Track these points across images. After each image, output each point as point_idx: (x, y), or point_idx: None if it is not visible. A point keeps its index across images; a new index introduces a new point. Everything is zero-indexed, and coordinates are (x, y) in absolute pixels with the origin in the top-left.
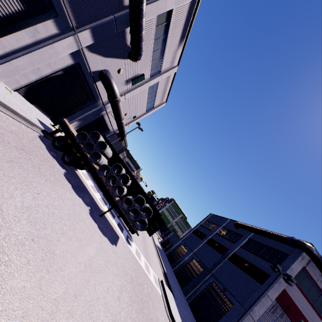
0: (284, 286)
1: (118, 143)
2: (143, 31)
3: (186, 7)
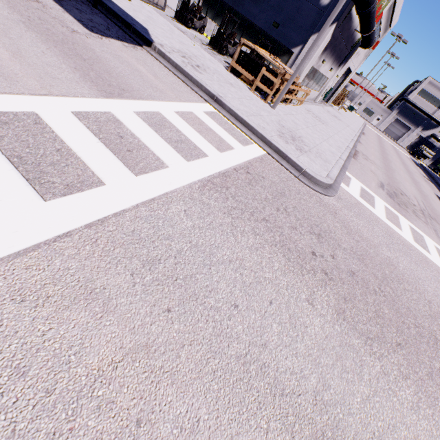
0: None
1: None
2: (434, 118)
3: None
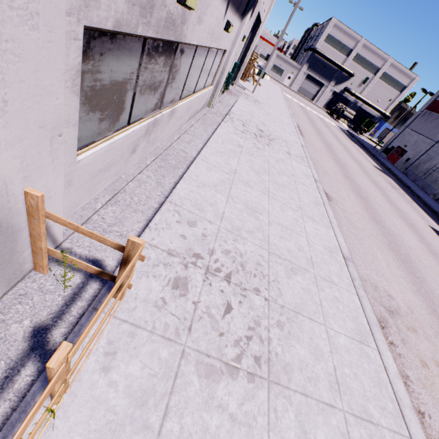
0: (433, 99)
1: None
2: (345, 69)
3: (363, 47)
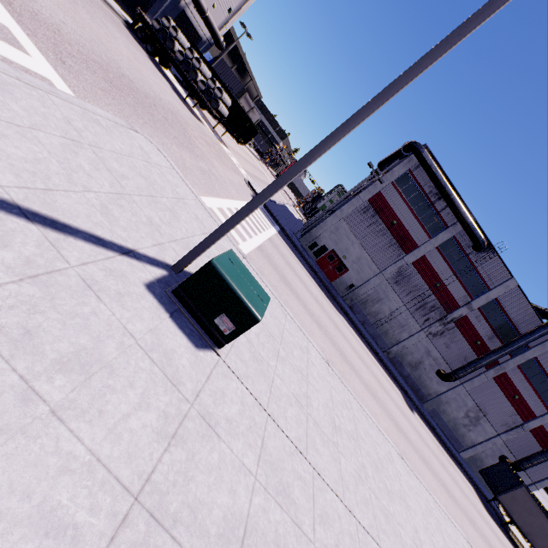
0: (379, 189)
1: (236, 81)
2: None
3: None
